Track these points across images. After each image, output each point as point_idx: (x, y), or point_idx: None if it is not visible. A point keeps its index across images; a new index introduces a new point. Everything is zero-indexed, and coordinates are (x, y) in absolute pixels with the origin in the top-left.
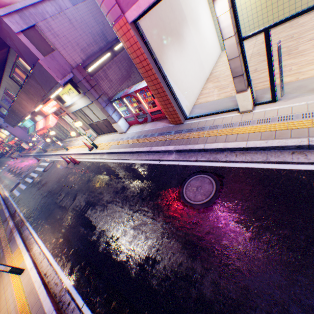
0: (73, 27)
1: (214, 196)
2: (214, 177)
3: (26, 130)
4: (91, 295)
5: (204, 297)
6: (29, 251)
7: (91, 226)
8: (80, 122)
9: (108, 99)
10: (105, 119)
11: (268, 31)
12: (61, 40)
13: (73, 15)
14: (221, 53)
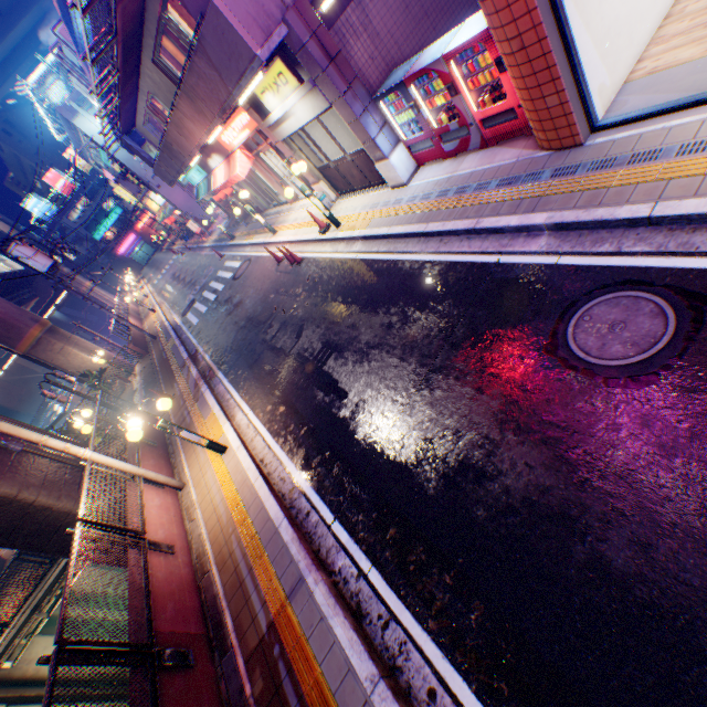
0: None
1: (667, 350)
2: (672, 299)
3: (192, 194)
4: (347, 509)
5: (606, 565)
6: (230, 421)
7: (336, 390)
8: (303, 164)
9: (367, 92)
10: (358, 152)
11: None
12: None
13: None
14: None
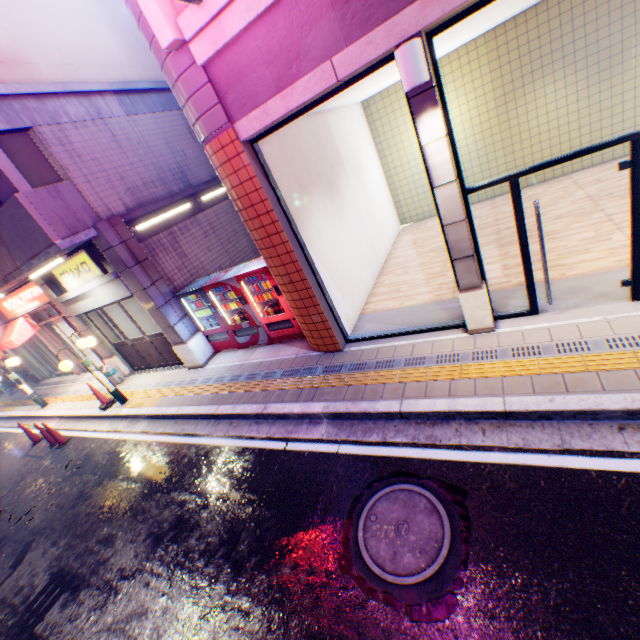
0: (119, 148)
1: (452, 556)
2: (439, 491)
3: None
4: None
5: None
6: None
7: None
8: (93, 338)
9: (172, 290)
10: (158, 334)
11: (516, 180)
12: (85, 165)
13: (123, 130)
14: (402, 229)
